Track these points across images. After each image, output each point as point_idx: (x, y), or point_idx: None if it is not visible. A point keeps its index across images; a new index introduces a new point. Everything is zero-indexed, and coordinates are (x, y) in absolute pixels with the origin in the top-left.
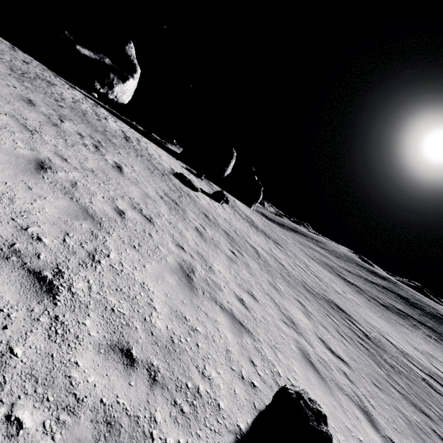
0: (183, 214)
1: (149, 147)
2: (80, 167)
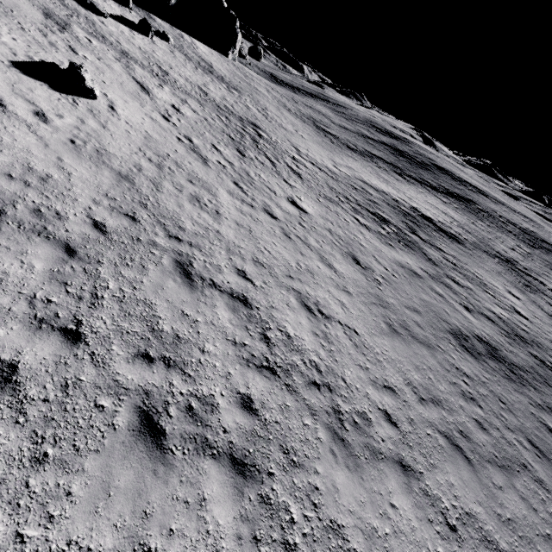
0: (64, 26)
1: None
2: None
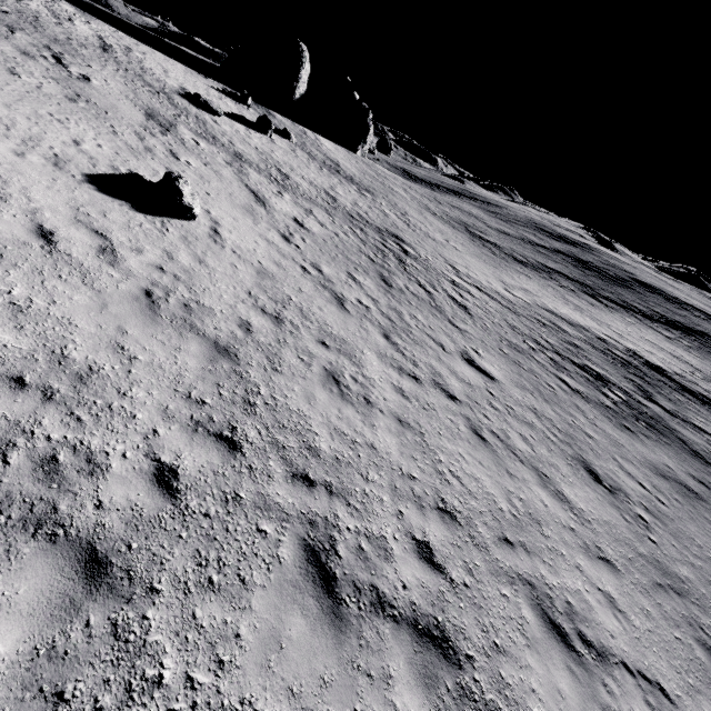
0: (168, 127)
1: (149, 59)
2: (42, 76)
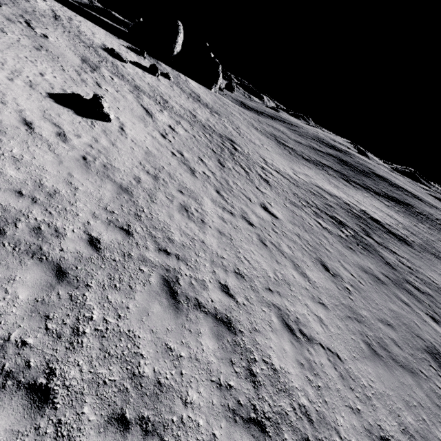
0: (95, 68)
1: (83, 25)
2: (20, 34)
